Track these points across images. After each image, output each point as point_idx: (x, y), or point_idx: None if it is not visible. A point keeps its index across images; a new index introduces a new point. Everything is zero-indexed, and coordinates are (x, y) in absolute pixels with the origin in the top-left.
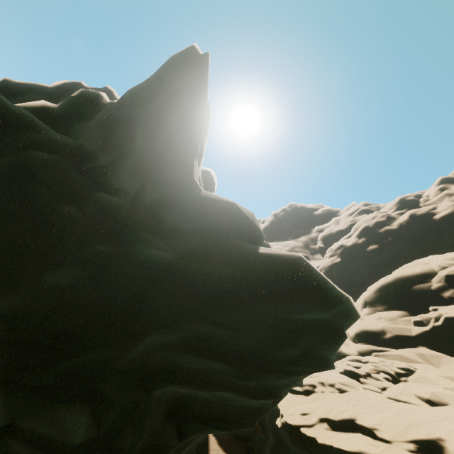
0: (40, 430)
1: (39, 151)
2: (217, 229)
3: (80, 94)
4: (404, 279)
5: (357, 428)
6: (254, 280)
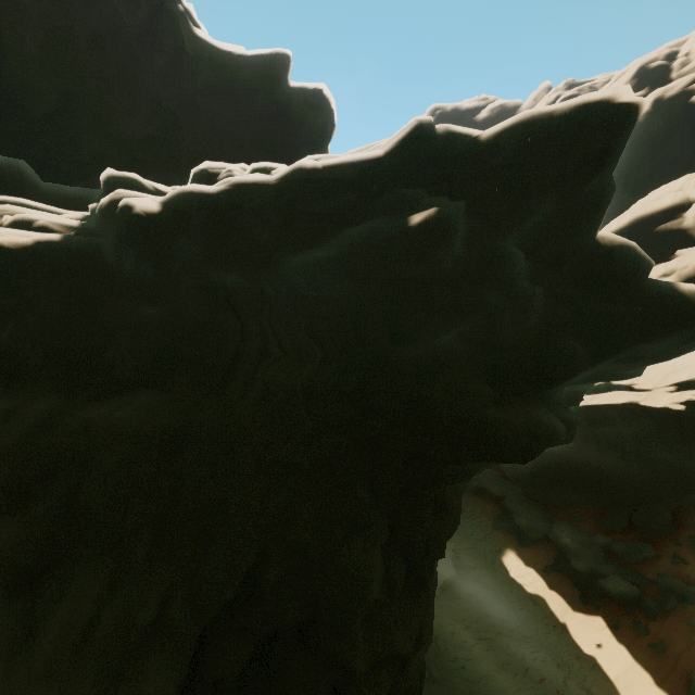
0: (565, 417)
1: (513, 249)
2: (617, 269)
3: (414, 131)
4: (645, 219)
5: (613, 388)
6: (691, 312)
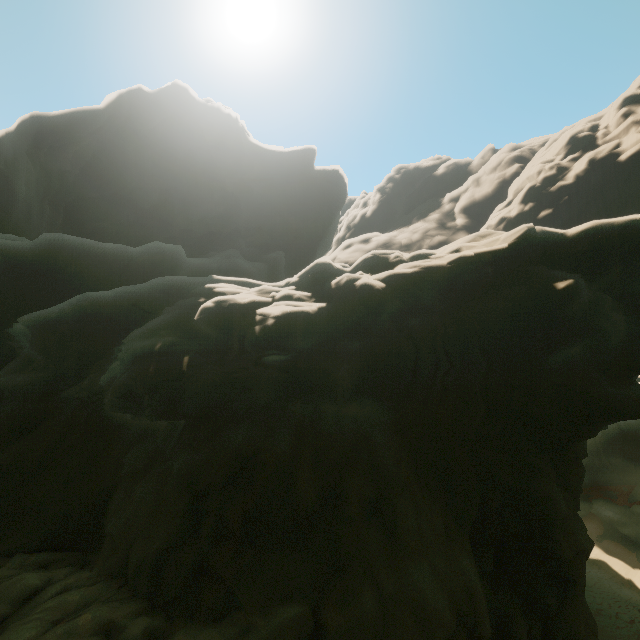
0: None
1: (608, 296)
2: None
3: (525, 232)
4: None
5: None
6: None
